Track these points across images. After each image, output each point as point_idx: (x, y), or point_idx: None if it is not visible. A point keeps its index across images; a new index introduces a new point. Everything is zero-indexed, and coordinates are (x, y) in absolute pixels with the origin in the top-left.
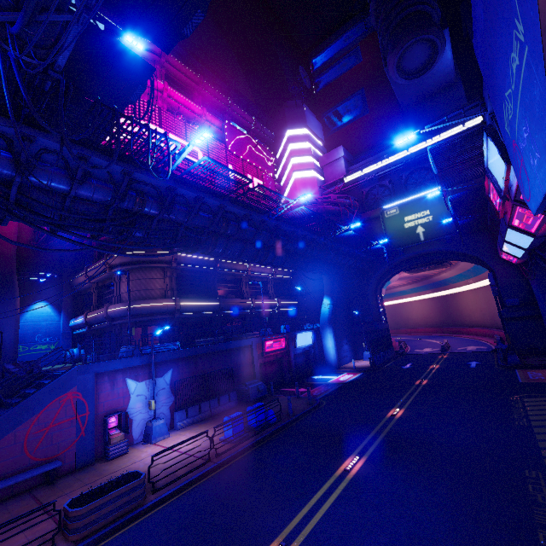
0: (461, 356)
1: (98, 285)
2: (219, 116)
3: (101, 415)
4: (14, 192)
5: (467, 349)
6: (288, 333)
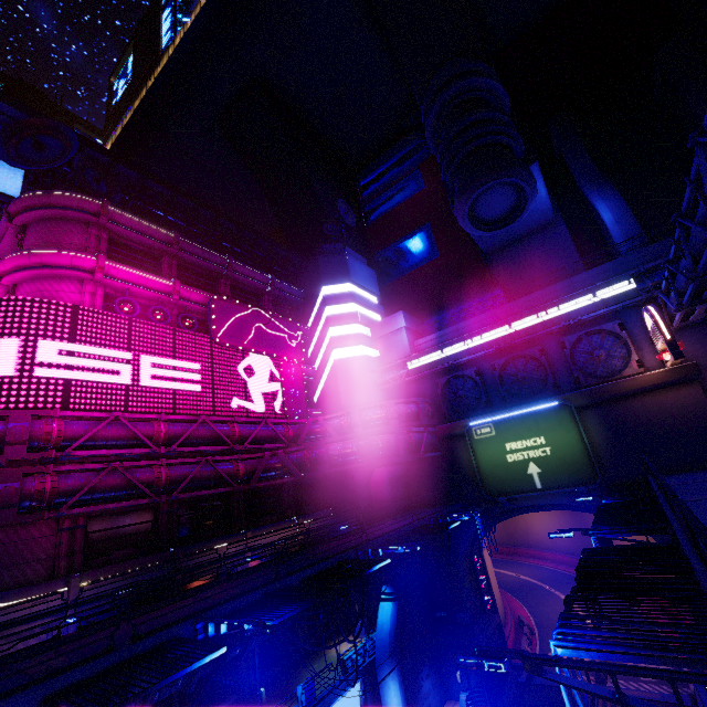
0: None
1: None
2: (210, 282)
3: None
4: None
5: None
6: None
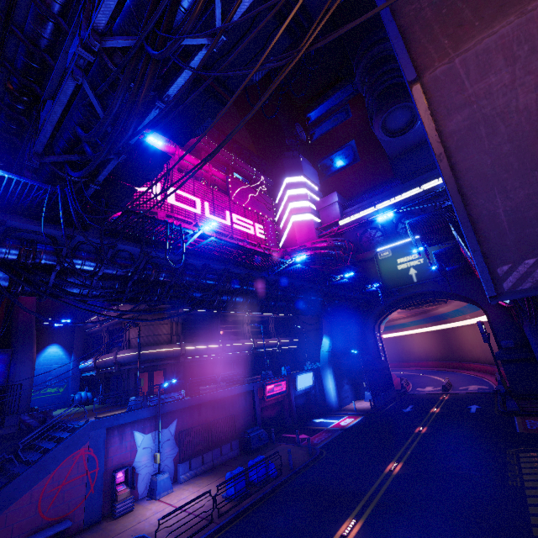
0: (462, 397)
1: (108, 329)
2: (224, 169)
3: (109, 471)
4: (53, 277)
5: (469, 389)
6: (289, 375)
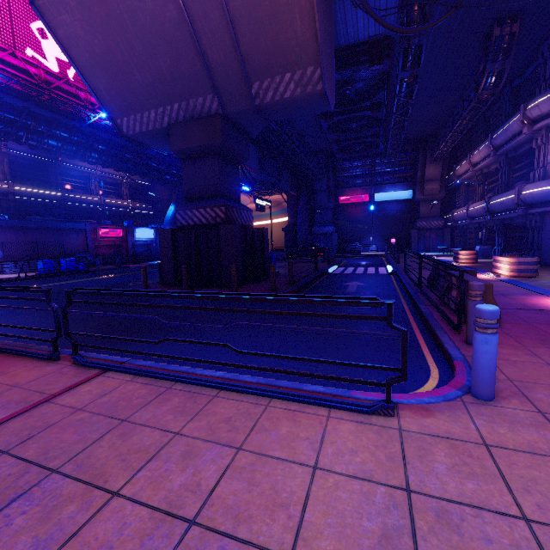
0: None
1: None
2: None
3: None
4: None
5: None
6: (128, 226)
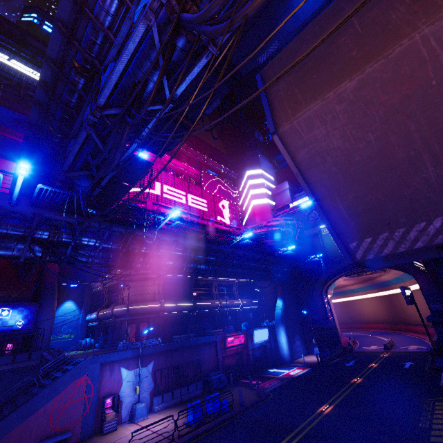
0: (400, 355)
1: (109, 289)
2: (198, 167)
3: (101, 397)
4: (70, 250)
5: (409, 348)
6: (247, 330)
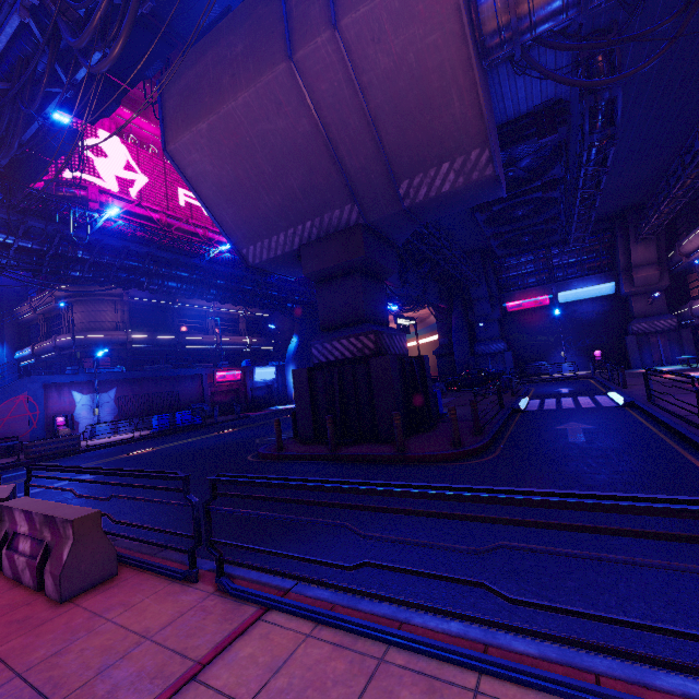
0: None
1: (45, 316)
2: None
3: (50, 416)
4: None
5: None
6: (246, 367)
